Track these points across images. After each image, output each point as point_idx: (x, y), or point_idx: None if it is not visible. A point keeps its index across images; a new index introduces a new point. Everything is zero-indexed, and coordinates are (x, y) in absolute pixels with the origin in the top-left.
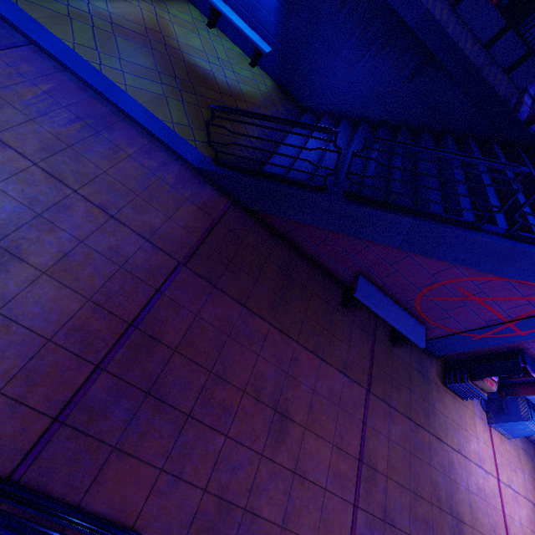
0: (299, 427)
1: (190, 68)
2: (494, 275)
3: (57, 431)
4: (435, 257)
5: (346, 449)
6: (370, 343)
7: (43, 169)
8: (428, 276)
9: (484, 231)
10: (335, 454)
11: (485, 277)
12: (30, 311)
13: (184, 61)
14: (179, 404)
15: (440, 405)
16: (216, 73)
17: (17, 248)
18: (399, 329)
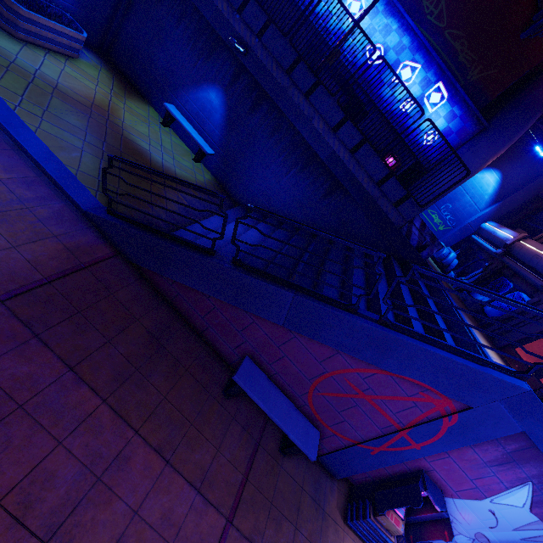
0: None
1: (126, 141)
2: (377, 367)
3: None
4: (319, 339)
5: None
6: (251, 450)
7: None
8: (316, 363)
9: (361, 315)
10: None
11: (369, 369)
12: None
13: (122, 135)
14: None
15: None
16: (153, 153)
17: None
18: (286, 431)
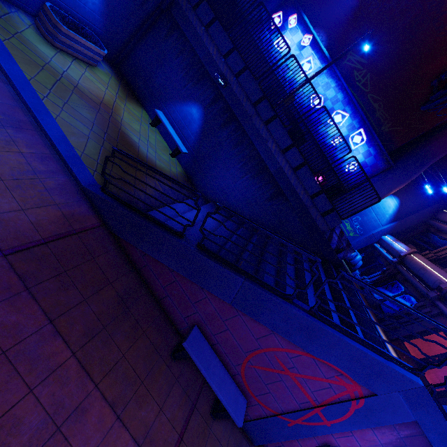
0: None
1: (122, 134)
2: (303, 349)
3: None
4: (259, 320)
5: None
6: (188, 411)
7: None
8: (253, 340)
9: (295, 305)
10: None
11: (296, 351)
12: None
13: (120, 129)
14: None
15: None
16: (141, 146)
17: None
18: (220, 397)
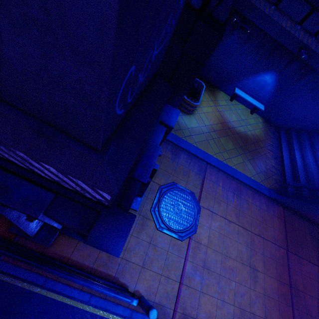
0: None
1: (240, 136)
2: None
3: None
4: None
5: None
6: None
7: (240, 226)
8: None
9: None
10: None
11: None
12: (269, 291)
13: (237, 133)
14: (315, 315)
15: None
16: (247, 131)
17: (254, 266)
18: None
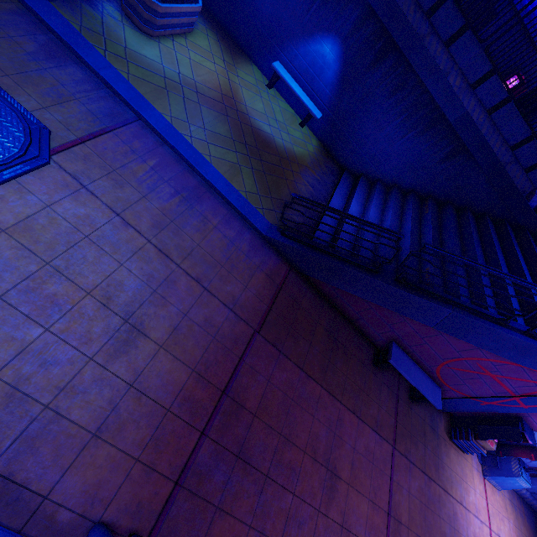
0: (345, 484)
1: (256, 133)
2: (511, 361)
3: (178, 494)
4: (464, 339)
5: (378, 503)
6: (395, 401)
7: (154, 245)
8: (453, 351)
9: (509, 328)
10: (371, 508)
11: (503, 361)
12: (154, 383)
13: (251, 126)
14: (259, 465)
15: (447, 458)
16: (275, 137)
17: (141, 324)
18: (422, 392)
